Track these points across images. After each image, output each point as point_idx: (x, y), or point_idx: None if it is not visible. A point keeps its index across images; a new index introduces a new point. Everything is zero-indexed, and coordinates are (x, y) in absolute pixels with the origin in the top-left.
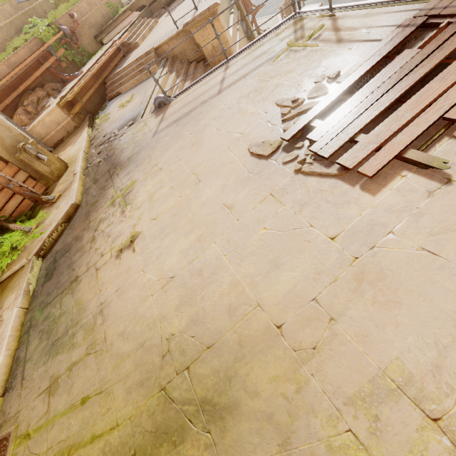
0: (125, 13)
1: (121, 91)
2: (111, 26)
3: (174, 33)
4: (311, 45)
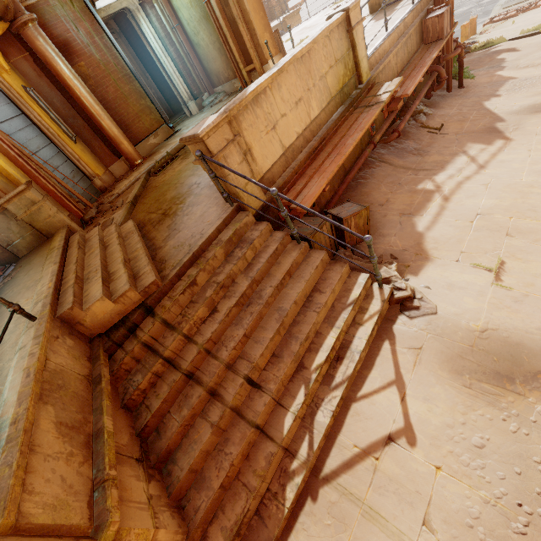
0: None
1: None
2: None
3: (277, 24)
4: (341, 1)
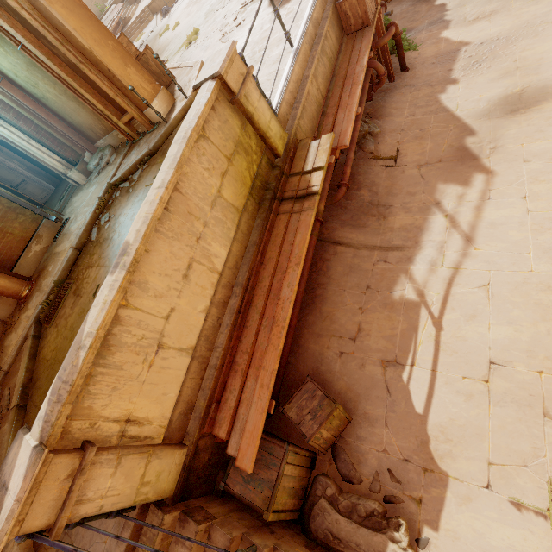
0: (111, 7)
1: (132, 41)
2: (104, 17)
3: None
4: None
